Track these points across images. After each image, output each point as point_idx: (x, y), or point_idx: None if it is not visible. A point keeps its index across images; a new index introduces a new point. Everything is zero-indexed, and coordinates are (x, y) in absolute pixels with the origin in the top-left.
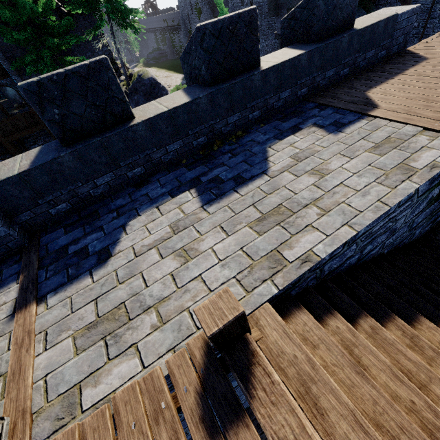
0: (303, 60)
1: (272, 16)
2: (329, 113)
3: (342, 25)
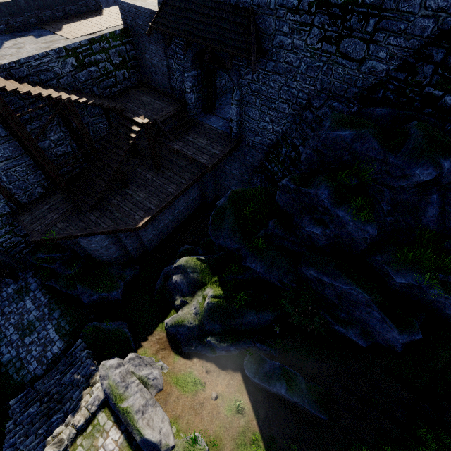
0: (23, 3)
1: None
2: (42, 31)
3: None
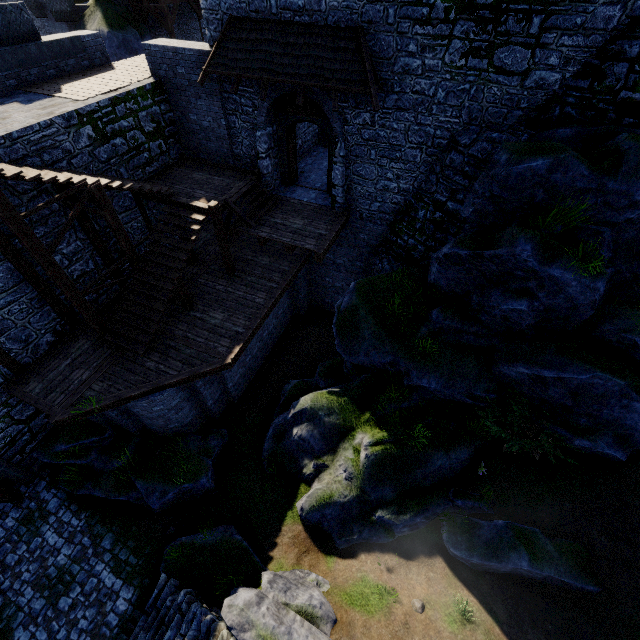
0: None
1: (38, 16)
2: (31, 96)
3: (28, 37)
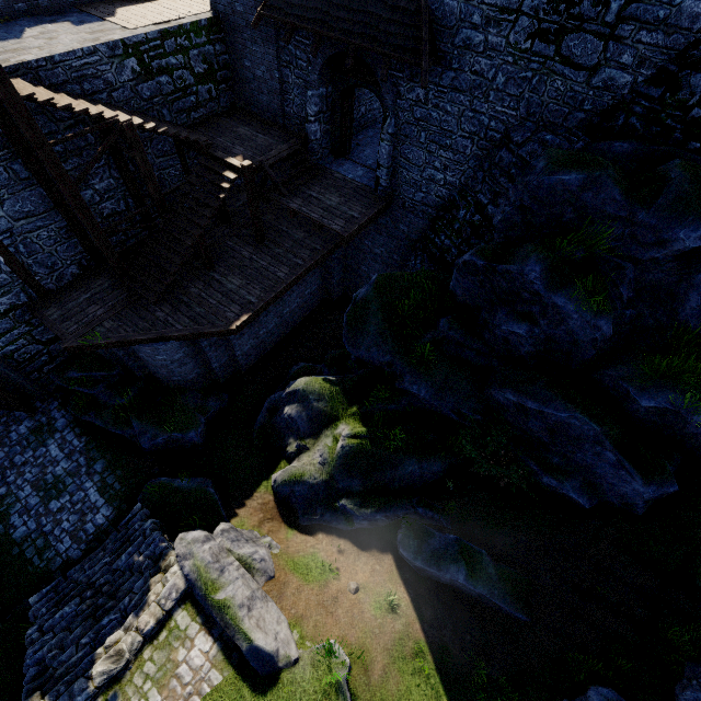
0: None
1: None
2: (84, 16)
3: None
